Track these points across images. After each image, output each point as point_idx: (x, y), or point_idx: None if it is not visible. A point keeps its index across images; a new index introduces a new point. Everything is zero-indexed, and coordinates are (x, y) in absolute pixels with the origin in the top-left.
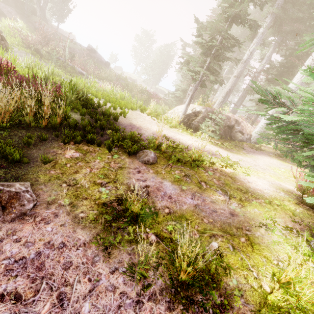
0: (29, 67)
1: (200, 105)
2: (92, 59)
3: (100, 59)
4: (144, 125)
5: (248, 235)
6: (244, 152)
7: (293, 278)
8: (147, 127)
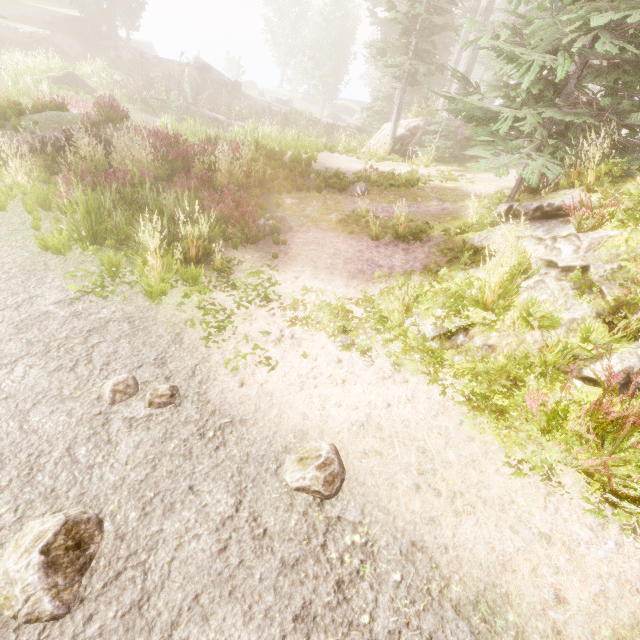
0: (176, 132)
1: (417, 116)
2: (210, 84)
3: (222, 81)
4: (342, 166)
5: (454, 216)
6: (490, 170)
7: (472, 217)
8: (347, 167)
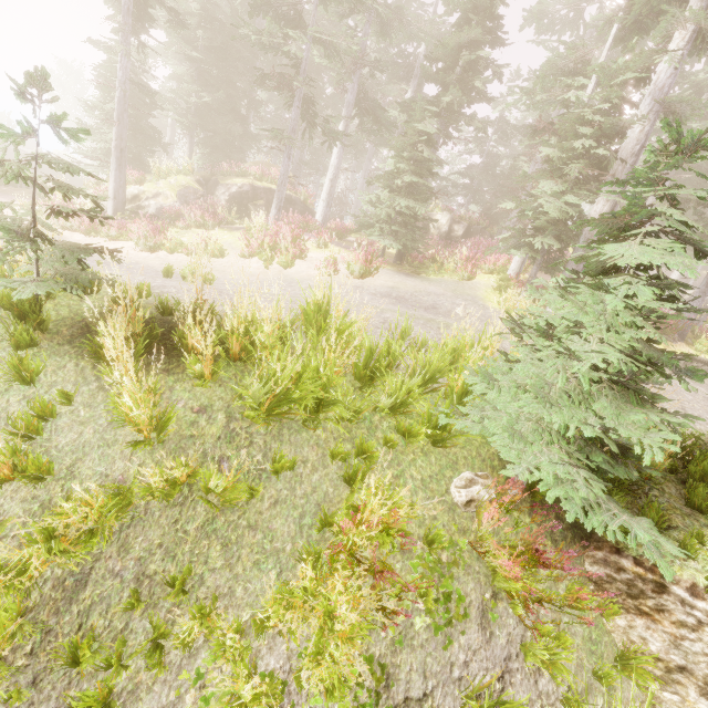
0: None
1: None
2: None
3: None
4: None
5: None
6: None
7: None
8: None
